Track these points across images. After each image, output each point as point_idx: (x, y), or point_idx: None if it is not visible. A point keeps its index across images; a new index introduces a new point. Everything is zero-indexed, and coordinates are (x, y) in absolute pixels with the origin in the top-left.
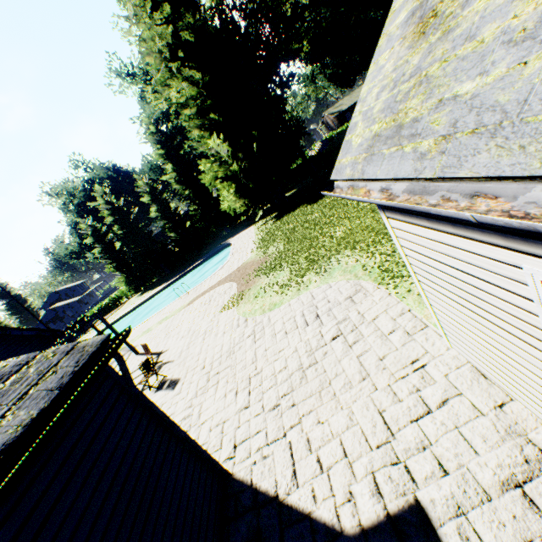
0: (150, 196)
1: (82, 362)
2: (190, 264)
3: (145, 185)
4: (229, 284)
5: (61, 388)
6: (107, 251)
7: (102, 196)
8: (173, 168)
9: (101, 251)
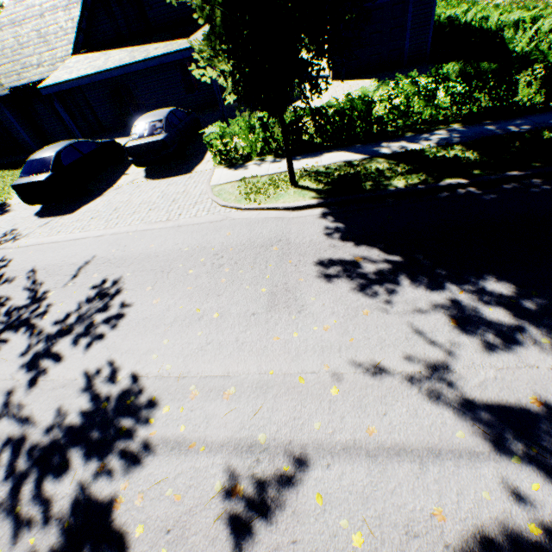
0: None
1: None
2: None
3: None
4: None
5: None
6: None
7: None
8: None
9: None
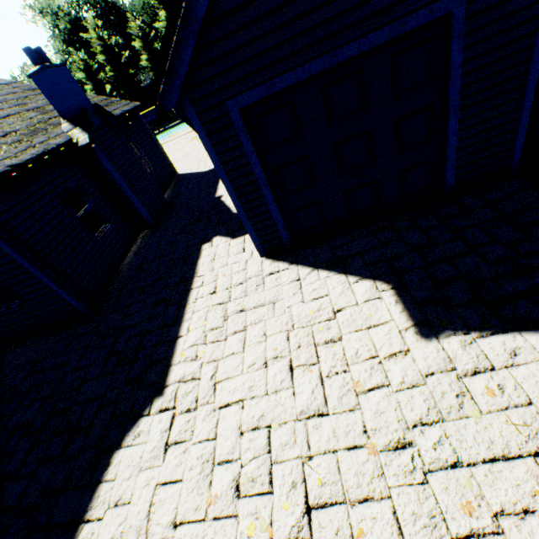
0: (142, 42)
1: (136, 106)
2: (174, 122)
3: (137, 28)
4: None
5: (133, 108)
6: (99, 92)
7: (95, 29)
8: (166, 16)
9: (93, 90)
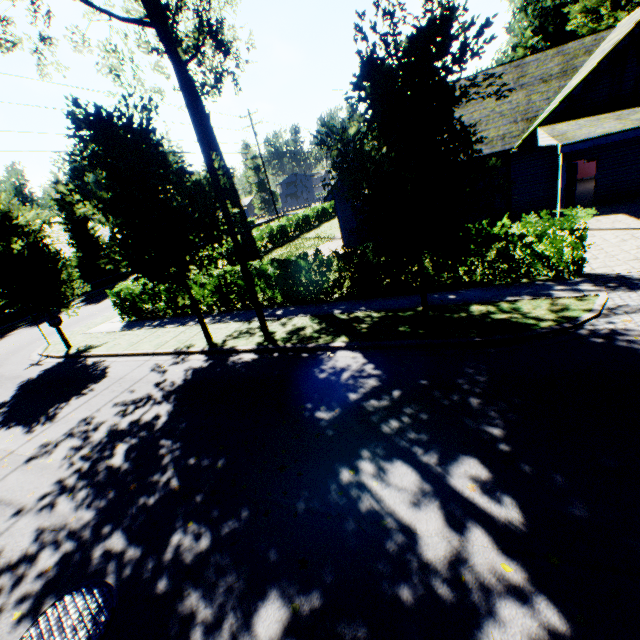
0: None
1: None
2: None
3: None
4: None
5: None
6: None
7: None
8: None
9: None
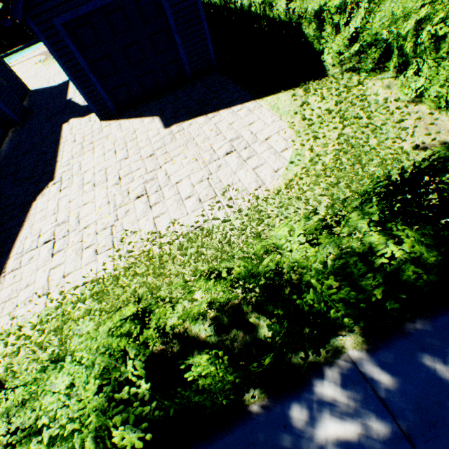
0: None
1: None
2: (11, 49)
3: None
4: (41, 56)
5: None
6: None
7: None
8: None
9: None
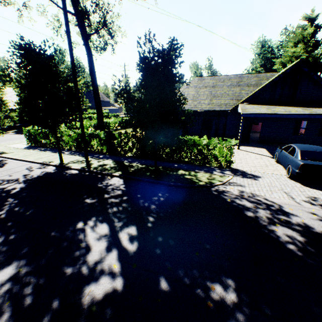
0: None
1: None
2: None
3: None
4: None
5: None
6: None
7: None
8: None
9: None
